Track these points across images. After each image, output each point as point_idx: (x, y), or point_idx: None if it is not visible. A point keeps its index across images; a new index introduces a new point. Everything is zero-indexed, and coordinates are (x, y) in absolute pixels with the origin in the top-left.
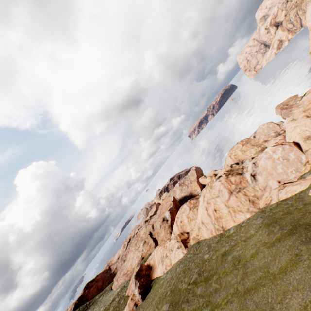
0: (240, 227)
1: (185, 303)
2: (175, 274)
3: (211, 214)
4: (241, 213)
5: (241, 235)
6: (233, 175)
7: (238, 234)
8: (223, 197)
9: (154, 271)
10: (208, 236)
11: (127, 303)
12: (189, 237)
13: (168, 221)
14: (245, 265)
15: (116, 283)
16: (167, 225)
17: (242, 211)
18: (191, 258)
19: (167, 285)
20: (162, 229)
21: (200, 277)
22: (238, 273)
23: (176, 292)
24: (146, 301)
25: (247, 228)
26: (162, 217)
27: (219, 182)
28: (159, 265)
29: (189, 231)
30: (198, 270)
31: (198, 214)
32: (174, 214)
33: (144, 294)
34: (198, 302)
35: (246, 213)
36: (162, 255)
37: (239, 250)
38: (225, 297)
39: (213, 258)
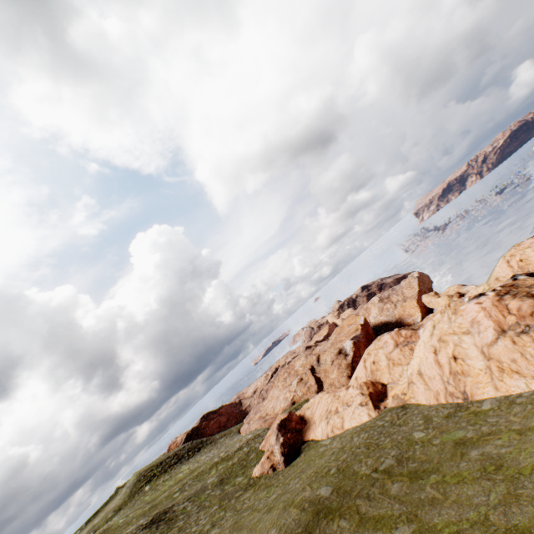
0: (509, 403)
1: (364, 500)
2: (348, 446)
3: (444, 362)
4: (518, 376)
5: (511, 420)
6: (515, 297)
7: (503, 416)
8: (480, 335)
9: (310, 428)
10: (426, 402)
11: (260, 461)
12: (386, 393)
13: (348, 356)
14: (515, 479)
15: (247, 427)
16: (345, 362)
17: (523, 373)
18: (385, 429)
19: (331, 459)
20: (334, 366)
21: (400, 467)
22: (494, 489)
23: (347, 475)
24: (290, 468)
25: (529, 410)
26: (338, 348)
27: (477, 306)
28: (321, 421)
29: (386, 382)
30: (398, 454)
31: (414, 357)
32: (360, 347)
33: (288, 457)
34: (389, 508)
35: (532, 380)
36: (329, 408)
37: (502, 446)
38: (454, 522)
39: (434, 443)
